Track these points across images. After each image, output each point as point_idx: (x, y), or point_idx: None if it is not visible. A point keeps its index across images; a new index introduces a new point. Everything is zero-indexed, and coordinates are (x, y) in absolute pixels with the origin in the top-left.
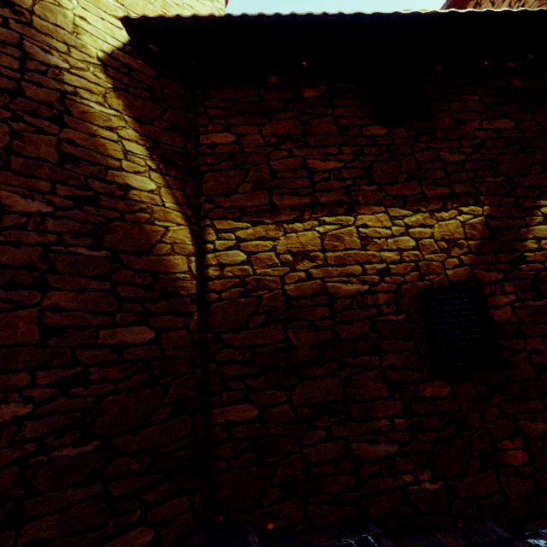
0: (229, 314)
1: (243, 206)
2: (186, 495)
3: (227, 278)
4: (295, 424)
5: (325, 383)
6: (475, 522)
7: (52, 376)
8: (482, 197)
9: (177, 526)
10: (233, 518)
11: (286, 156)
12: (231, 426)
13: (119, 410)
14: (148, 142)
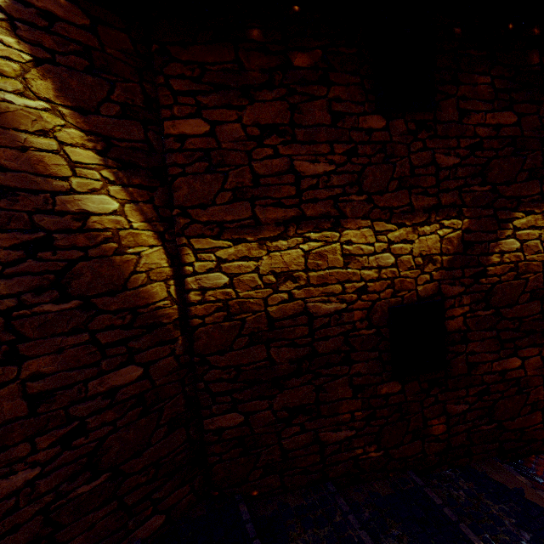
0: (214, 337)
1: (222, 220)
2: (187, 483)
3: (210, 302)
4: (275, 424)
5: (301, 391)
6: (401, 472)
7: (51, 437)
8: (465, 208)
9: (182, 506)
10: (226, 492)
11: (271, 156)
12: (221, 431)
13: (121, 444)
14: (98, 142)
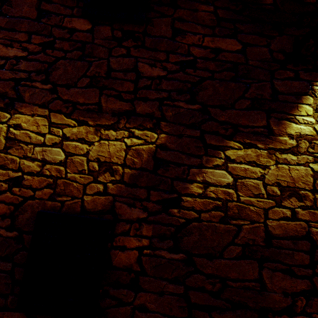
0: None
1: None
2: None
3: None
4: None
5: None
6: None
7: None
8: (164, 122)
9: None
10: None
11: None
12: None
13: None
14: None
